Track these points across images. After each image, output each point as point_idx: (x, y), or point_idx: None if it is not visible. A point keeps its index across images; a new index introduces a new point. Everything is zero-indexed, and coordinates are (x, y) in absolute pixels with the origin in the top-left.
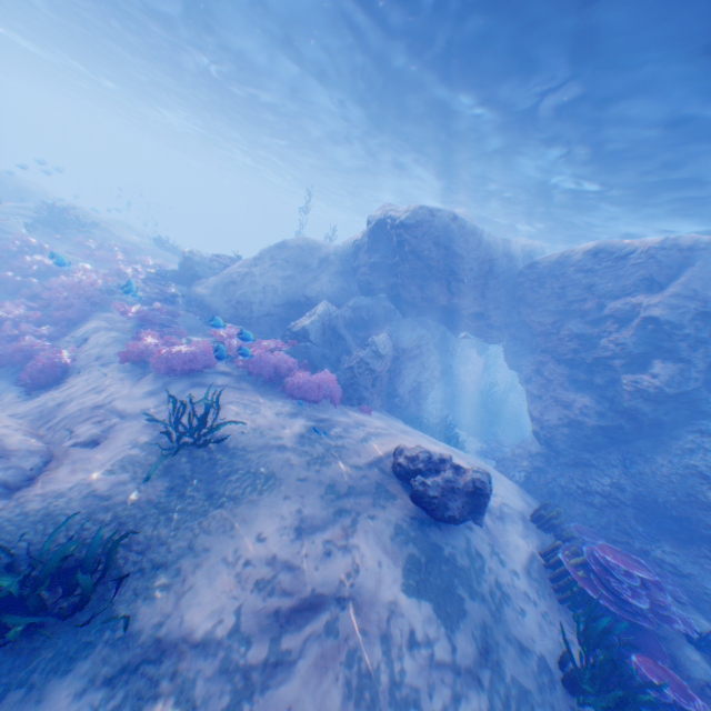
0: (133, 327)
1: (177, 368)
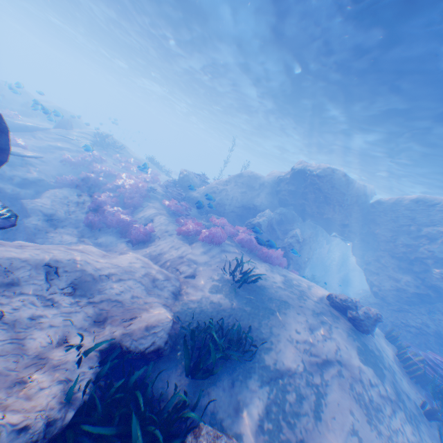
0: (166, 212)
1: (212, 240)
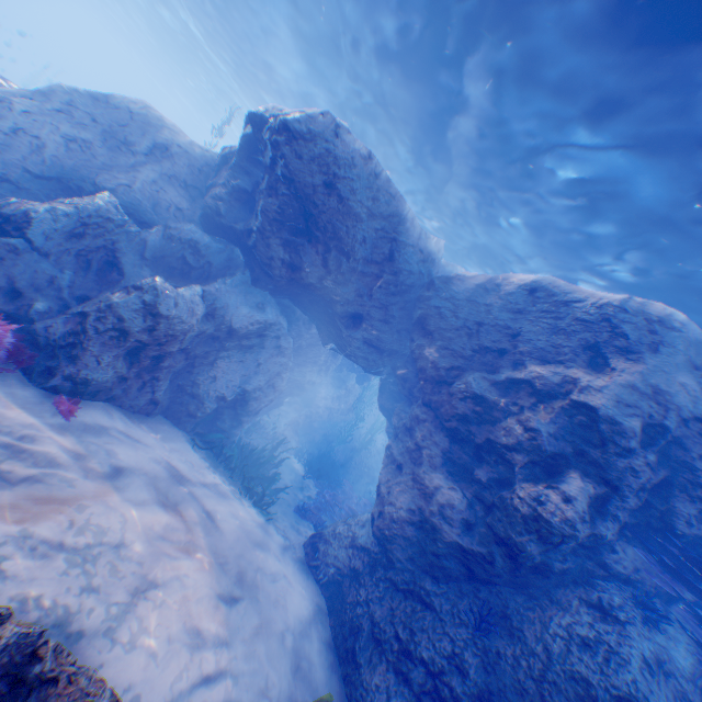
0: None
1: None
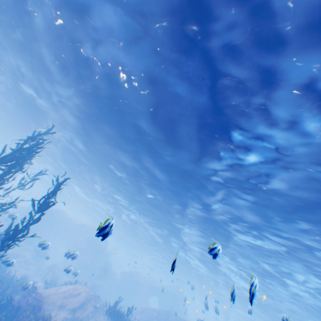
0: None
1: None
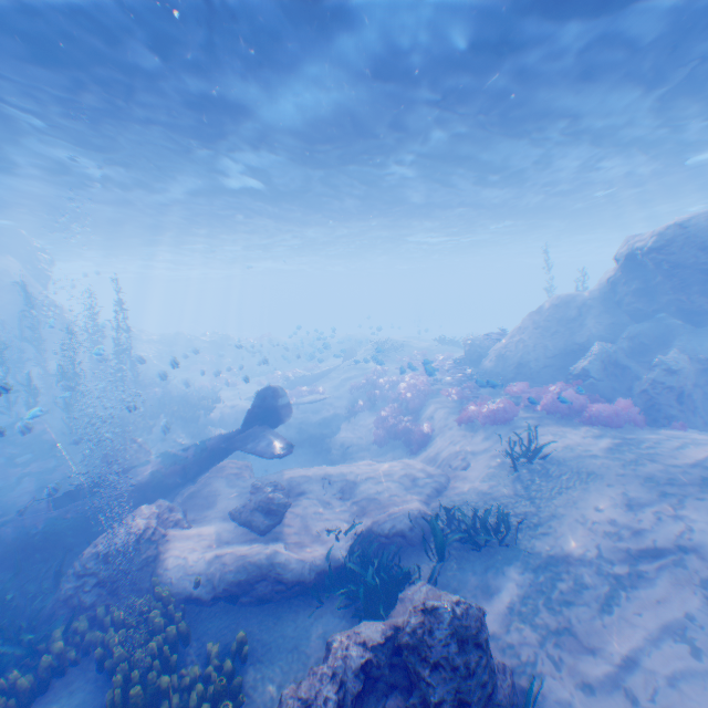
0: (451, 402)
1: (494, 419)
